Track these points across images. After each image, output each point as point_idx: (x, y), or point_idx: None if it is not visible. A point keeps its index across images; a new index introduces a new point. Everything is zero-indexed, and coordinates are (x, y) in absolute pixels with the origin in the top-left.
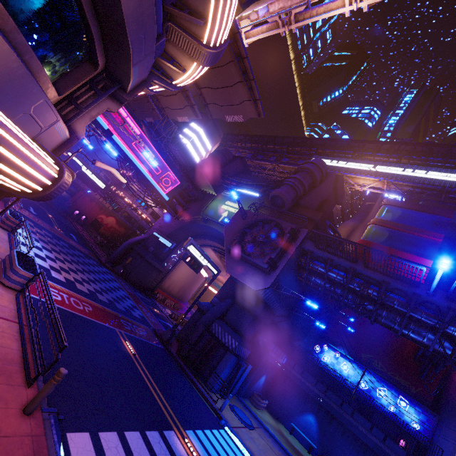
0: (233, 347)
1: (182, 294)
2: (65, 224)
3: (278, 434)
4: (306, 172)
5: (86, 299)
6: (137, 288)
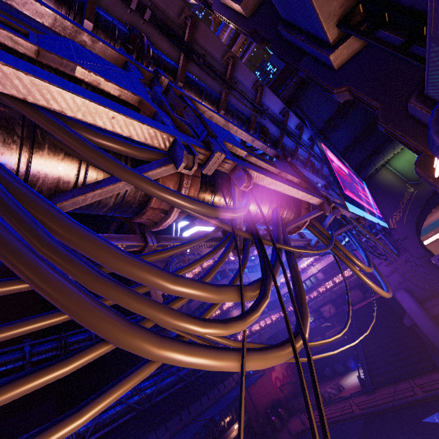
0: None
1: None
2: (364, 434)
3: None
4: None
5: None
6: None
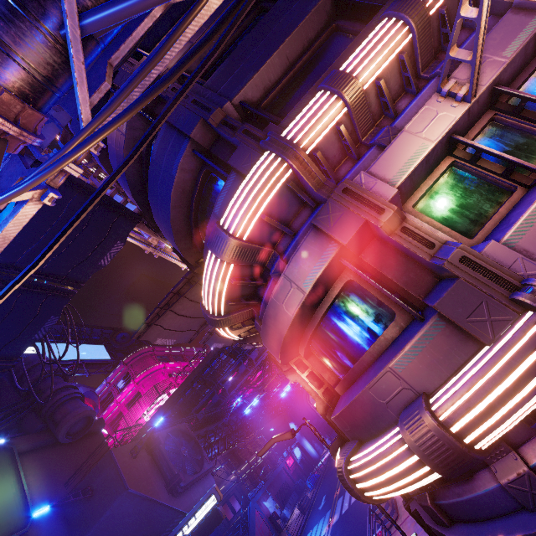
0: None
1: None
2: None
3: None
4: (59, 376)
5: None
6: None
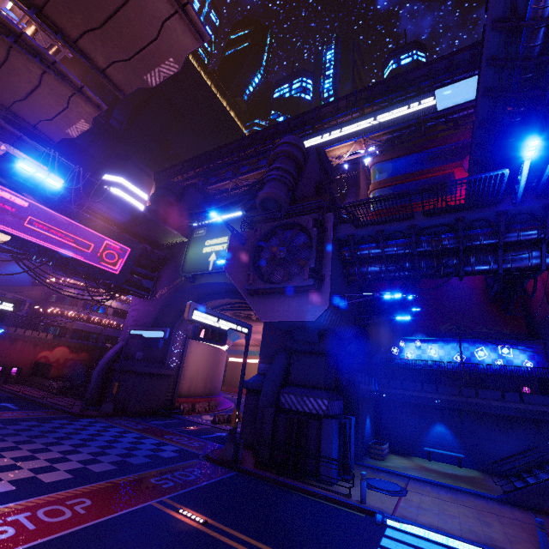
0: (324, 409)
1: (210, 387)
2: None
3: (425, 473)
4: (284, 157)
5: (71, 491)
6: (149, 416)
